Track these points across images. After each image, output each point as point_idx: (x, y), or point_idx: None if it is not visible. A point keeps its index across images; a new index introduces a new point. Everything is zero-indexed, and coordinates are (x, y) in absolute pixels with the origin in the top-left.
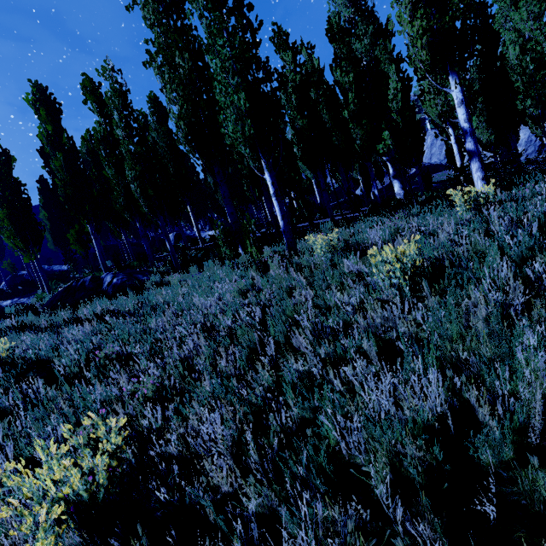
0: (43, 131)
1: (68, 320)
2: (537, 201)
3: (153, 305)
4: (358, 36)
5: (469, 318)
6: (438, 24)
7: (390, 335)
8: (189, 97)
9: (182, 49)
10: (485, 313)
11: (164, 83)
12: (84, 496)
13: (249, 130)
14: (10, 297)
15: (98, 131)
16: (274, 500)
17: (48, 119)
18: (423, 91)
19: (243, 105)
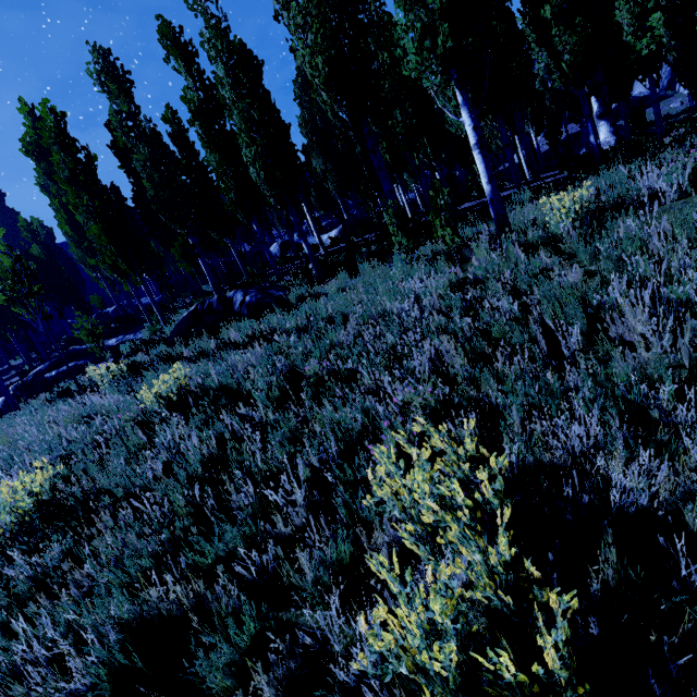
0: (116, 115)
1: (220, 345)
2: None
3: (322, 319)
4: None
5: None
6: None
7: None
8: (327, 16)
9: None
10: None
11: (284, 1)
12: (495, 504)
13: (443, 43)
14: (110, 336)
15: (191, 100)
16: None
17: (120, 96)
18: None
19: None
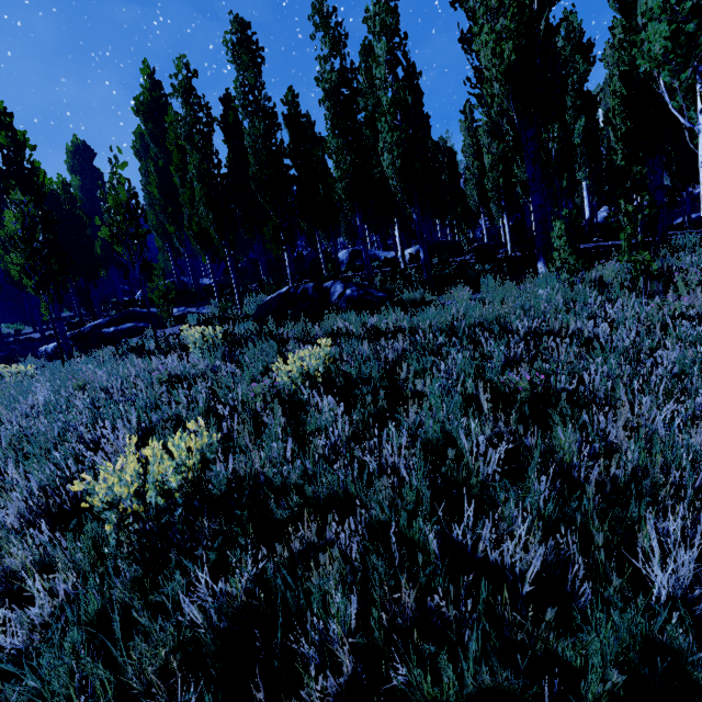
0: (240, 87)
1: (333, 333)
2: None
3: (467, 327)
4: None
5: None
6: None
7: None
8: (529, 0)
9: None
10: None
11: None
12: None
13: None
14: None
15: (329, 80)
16: None
17: (249, 69)
18: None
19: None
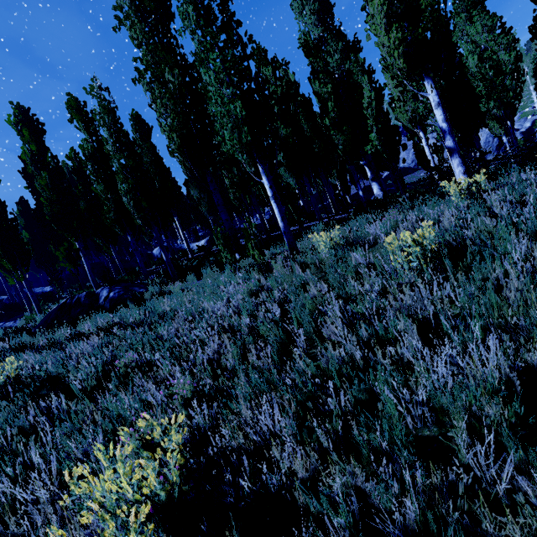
0: (27, 152)
1: (70, 336)
2: (526, 186)
3: (159, 314)
4: (329, 52)
5: (500, 290)
6: (412, 35)
7: (424, 314)
8: (180, 110)
9: (171, 66)
10: (516, 283)
11: (153, 98)
12: (162, 495)
13: (246, 136)
14: None
15: (86, 148)
16: (359, 477)
17: (31, 140)
18: (393, 99)
19: (239, 113)
